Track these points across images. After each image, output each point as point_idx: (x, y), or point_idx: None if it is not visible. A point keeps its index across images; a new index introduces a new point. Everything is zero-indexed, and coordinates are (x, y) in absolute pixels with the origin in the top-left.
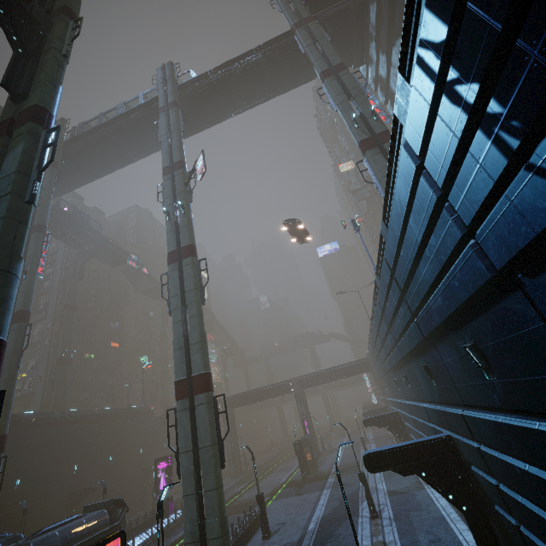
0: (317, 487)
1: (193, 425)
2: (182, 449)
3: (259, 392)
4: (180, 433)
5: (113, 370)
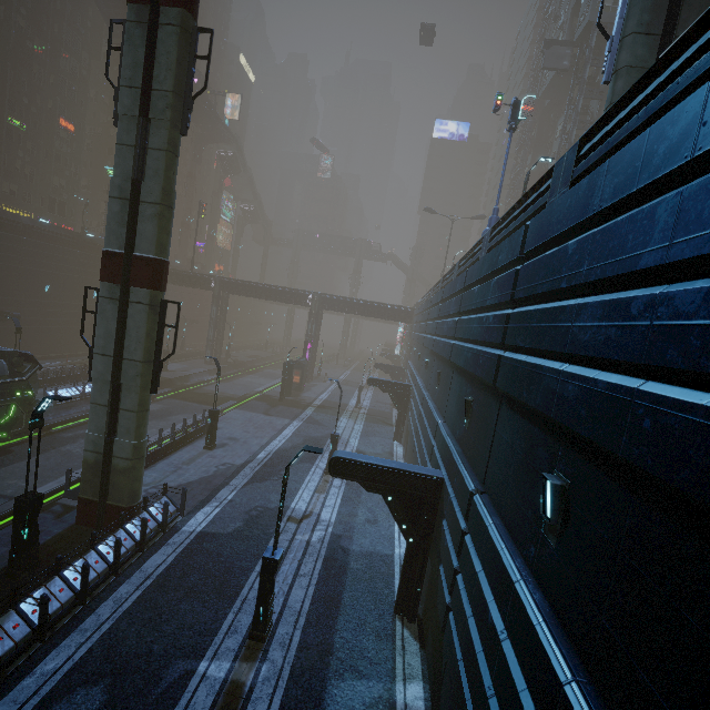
0: (290, 414)
1: (120, 326)
2: (99, 349)
3: (268, 289)
4: (99, 328)
5: (63, 167)
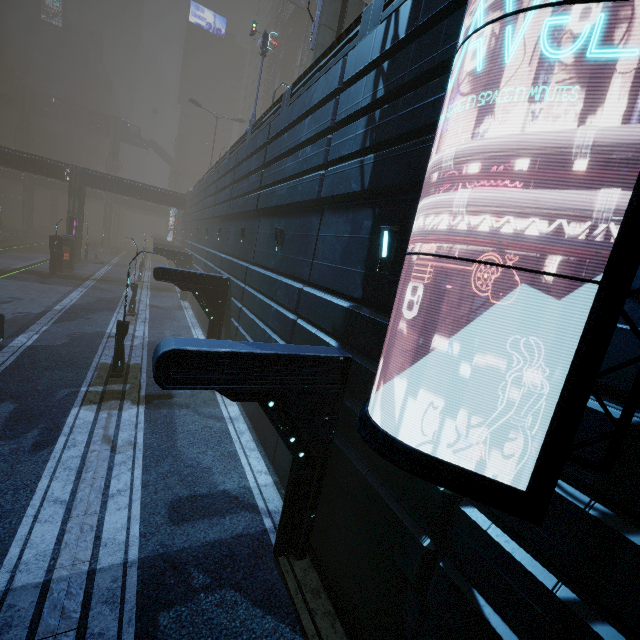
0: (71, 284)
1: None
2: None
3: (6, 153)
4: None
5: None
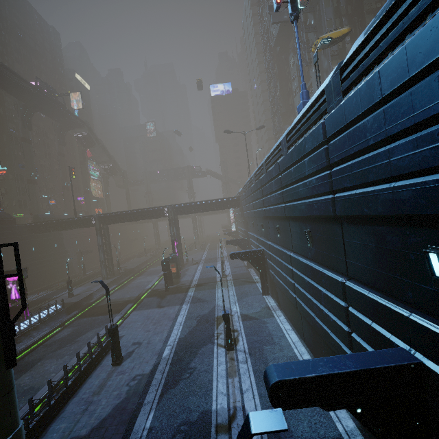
0: (178, 300)
1: None
2: None
3: (135, 213)
4: None
5: None
